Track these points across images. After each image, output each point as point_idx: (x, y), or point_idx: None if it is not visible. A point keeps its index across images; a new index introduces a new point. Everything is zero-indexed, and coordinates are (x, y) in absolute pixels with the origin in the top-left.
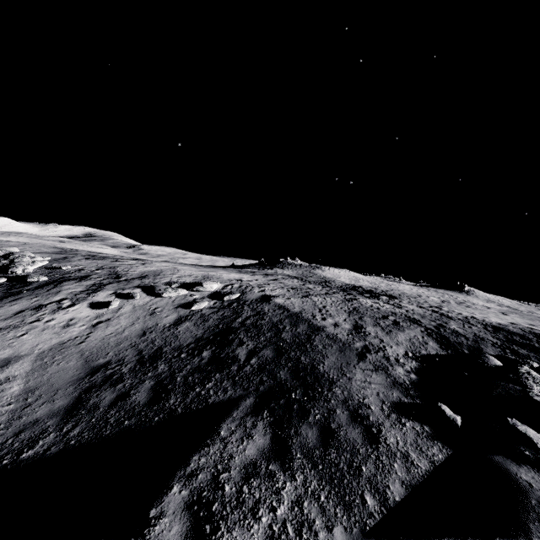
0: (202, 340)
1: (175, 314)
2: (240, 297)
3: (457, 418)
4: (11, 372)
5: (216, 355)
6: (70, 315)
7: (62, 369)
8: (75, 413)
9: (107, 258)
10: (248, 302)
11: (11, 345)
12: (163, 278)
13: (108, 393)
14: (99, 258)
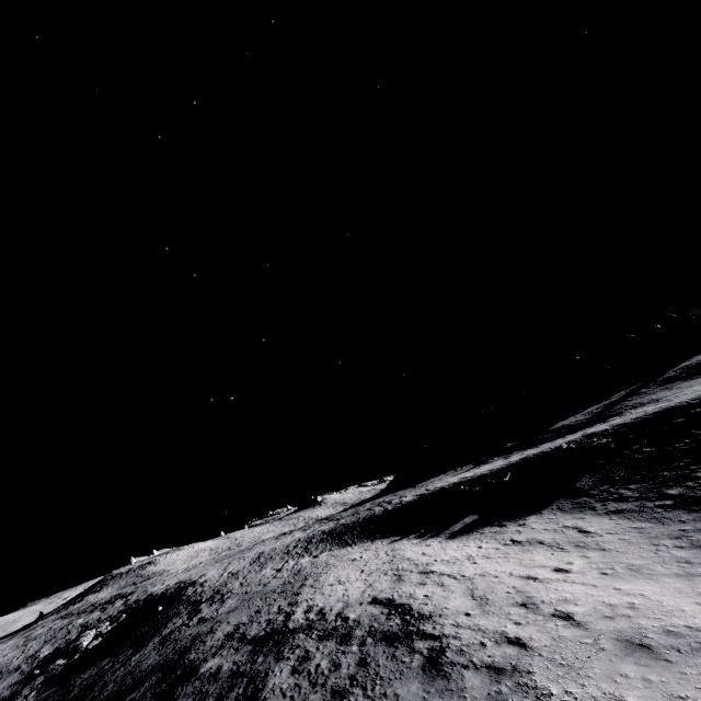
0: None
1: None
2: None
3: (37, 671)
4: None
5: None
6: None
7: None
8: None
9: None
10: None
11: None
12: None
13: None
14: None
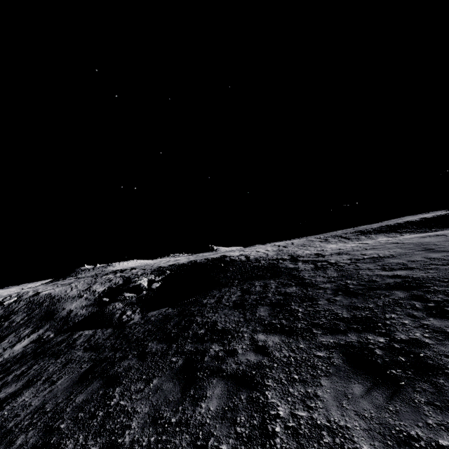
0: None
1: None
2: (17, 299)
3: (107, 299)
4: None
5: (2, 325)
6: None
7: None
8: None
9: None
10: (23, 299)
11: None
12: None
13: None
14: None
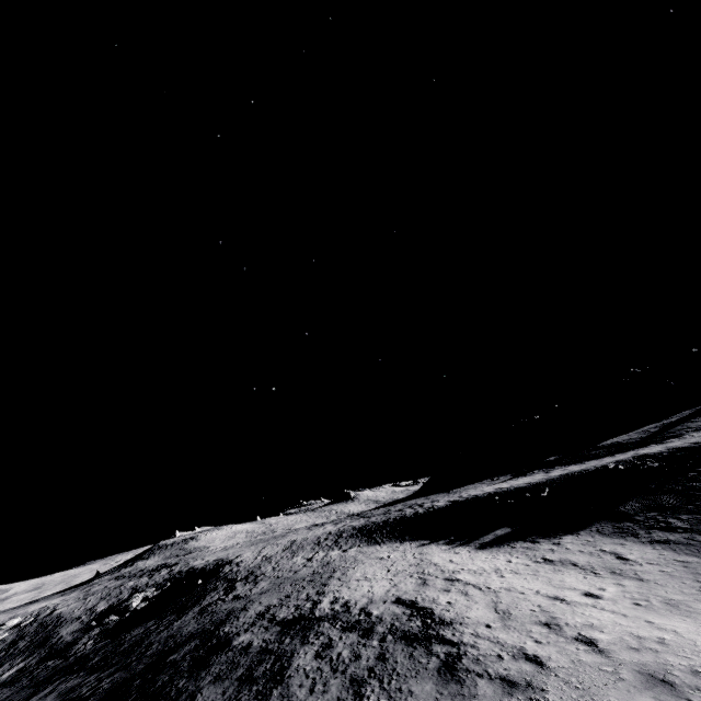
0: (2, 650)
1: None
2: (34, 620)
3: (95, 623)
4: None
5: (8, 652)
6: None
7: None
8: None
9: None
10: (38, 620)
11: None
12: None
13: None
14: None
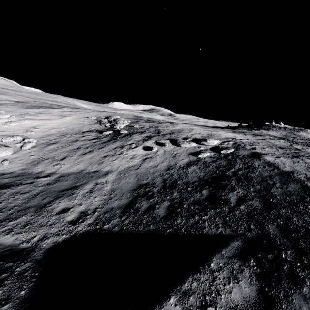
0: (203, 180)
1: (187, 159)
2: (233, 152)
3: None
4: (108, 178)
5: (212, 195)
6: (134, 152)
7: (127, 182)
8: (128, 210)
9: (155, 121)
10: (240, 156)
11: (110, 164)
12: (182, 135)
13: (145, 203)
14: (151, 121)
